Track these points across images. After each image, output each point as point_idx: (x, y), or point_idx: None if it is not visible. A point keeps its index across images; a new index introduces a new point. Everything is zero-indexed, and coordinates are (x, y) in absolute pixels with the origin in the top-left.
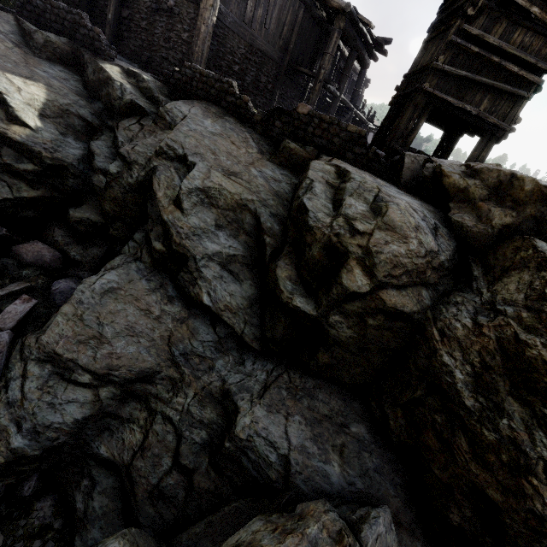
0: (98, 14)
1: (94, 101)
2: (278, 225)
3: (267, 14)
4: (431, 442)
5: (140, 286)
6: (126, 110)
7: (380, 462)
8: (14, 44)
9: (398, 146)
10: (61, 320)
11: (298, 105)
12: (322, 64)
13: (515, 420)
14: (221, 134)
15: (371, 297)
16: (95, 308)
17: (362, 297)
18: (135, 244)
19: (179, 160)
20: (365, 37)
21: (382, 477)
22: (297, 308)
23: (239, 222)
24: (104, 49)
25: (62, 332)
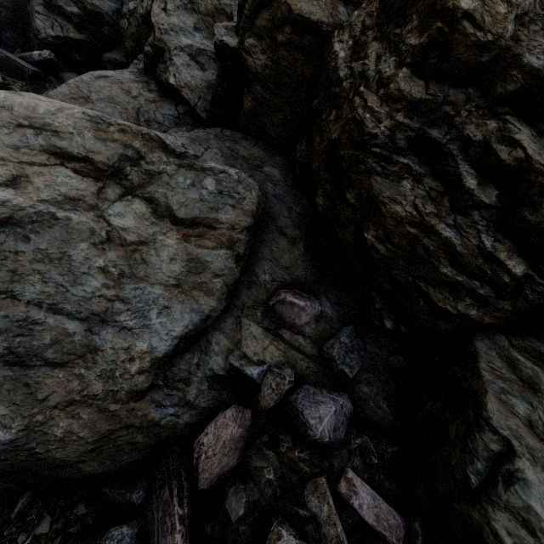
0: None
1: None
2: None
3: None
4: (315, 143)
5: (127, 77)
6: None
7: (283, 194)
8: None
9: None
10: (65, 86)
11: None
12: None
13: (371, 58)
14: None
15: (277, 2)
16: (89, 82)
17: (269, 4)
18: (137, 61)
19: None
20: None
21: (280, 202)
22: (222, 41)
23: None
24: None
25: (63, 92)
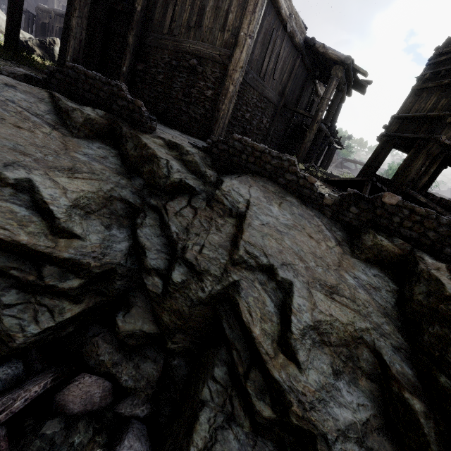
0: (109, 65)
1: (133, 176)
2: (408, 366)
3: (275, 66)
4: None
5: None
6: (171, 188)
7: None
8: (50, 127)
9: (410, 190)
10: None
11: (384, 194)
12: (320, 107)
13: None
14: (295, 225)
15: None
16: None
17: None
18: (218, 385)
19: (260, 269)
20: (351, 80)
21: None
22: None
23: (353, 358)
24: (145, 121)
25: None
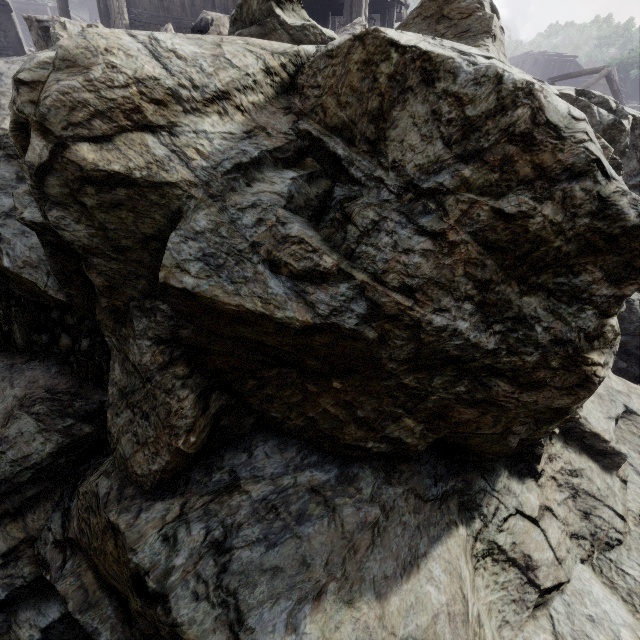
0: None
1: None
2: None
3: None
4: None
5: None
6: None
7: None
8: None
9: None
10: None
11: None
12: None
13: None
14: None
15: None
16: None
17: None
18: None
19: None
20: None
21: None
22: None
23: None
24: None
25: None
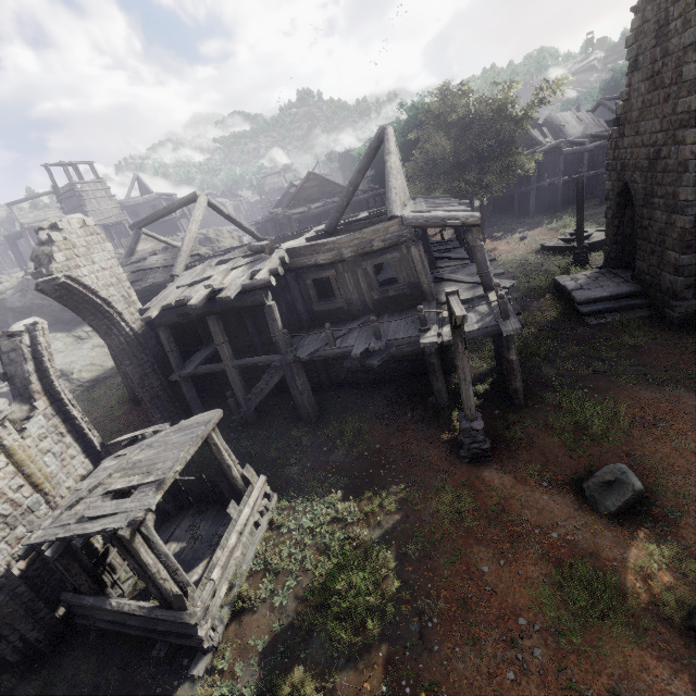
0: None
1: None
2: None
3: None
4: None
5: None
6: None
7: None
8: None
9: None
10: None
11: None
12: None
13: None
14: None
15: None
16: None
17: None
18: None
19: None
20: None
21: None
22: None
23: None
24: None
25: None
